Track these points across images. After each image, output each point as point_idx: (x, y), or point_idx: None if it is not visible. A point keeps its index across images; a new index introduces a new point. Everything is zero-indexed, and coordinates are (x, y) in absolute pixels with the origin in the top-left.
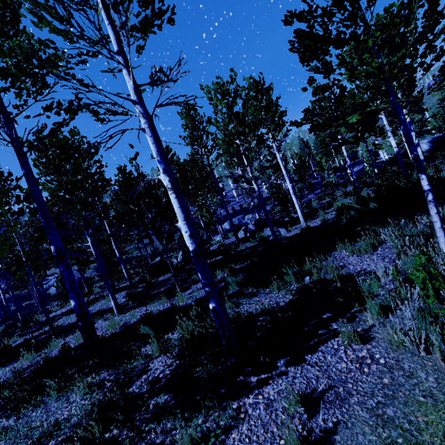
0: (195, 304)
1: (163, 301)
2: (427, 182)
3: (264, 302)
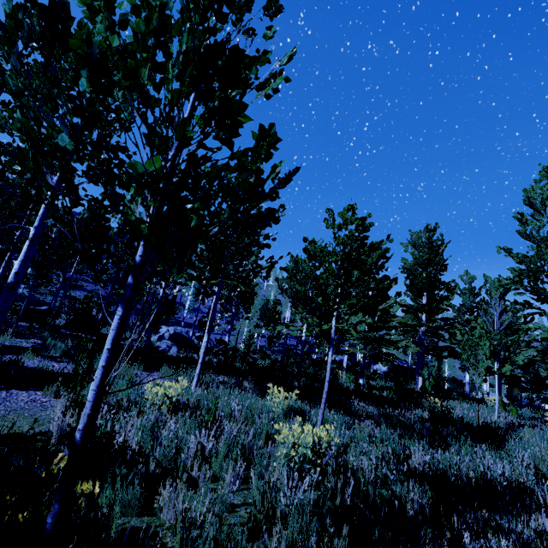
0: (9, 346)
1: None
2: (207, 339)
3: (55, 367)
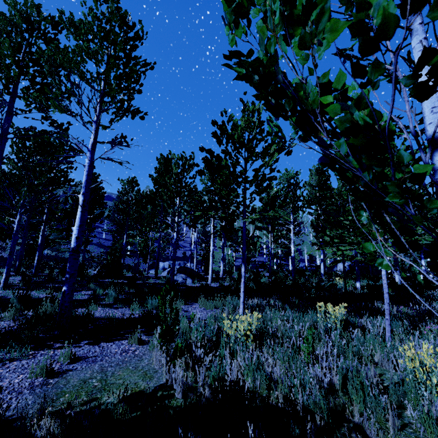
0: None
1: (48, 291)
2: (244, 270)
3: (117, 313)
